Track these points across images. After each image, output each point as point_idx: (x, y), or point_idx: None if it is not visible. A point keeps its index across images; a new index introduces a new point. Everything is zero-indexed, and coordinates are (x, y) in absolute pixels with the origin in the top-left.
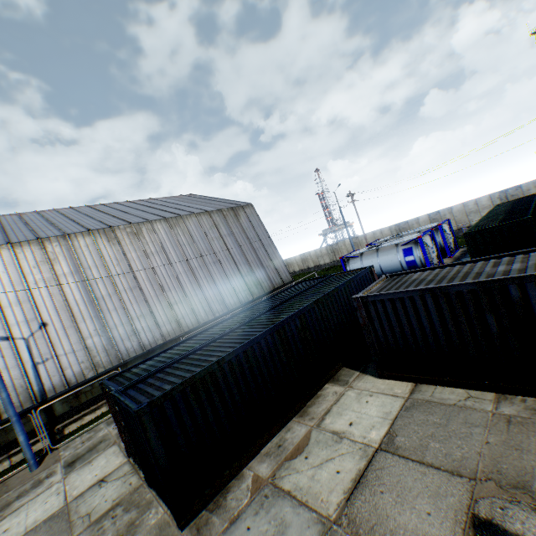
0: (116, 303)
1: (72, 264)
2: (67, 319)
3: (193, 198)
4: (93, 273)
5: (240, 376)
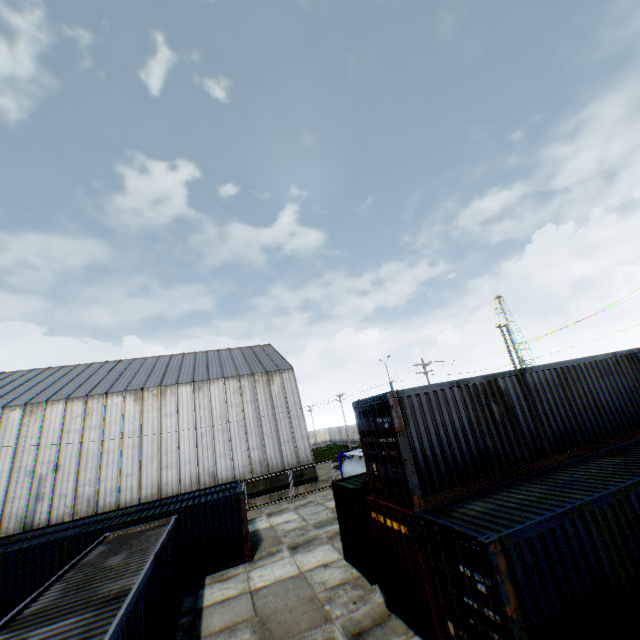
0: (116, 458)
1: (99, 418)
2: (75, 466)
3: (259, 352)
4: (110, 428)
5: (4, 574)
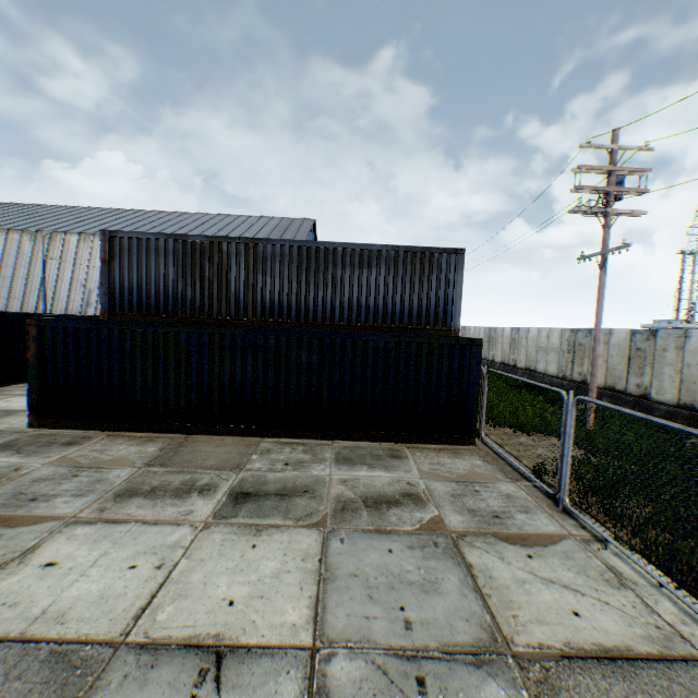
0: None
1: None
2: None
3: (294, 225)
4: None
5: None
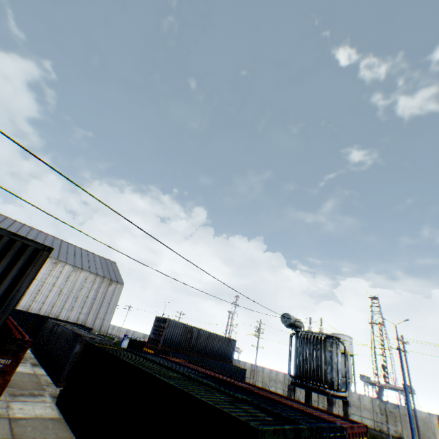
0: None
1: None
2: None
3: (109, 265)
4: None
5: None
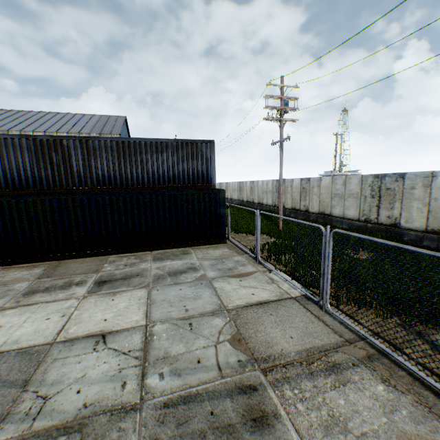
0: None
1: None
2: None
3: (111, 120)
4: None
5: None
